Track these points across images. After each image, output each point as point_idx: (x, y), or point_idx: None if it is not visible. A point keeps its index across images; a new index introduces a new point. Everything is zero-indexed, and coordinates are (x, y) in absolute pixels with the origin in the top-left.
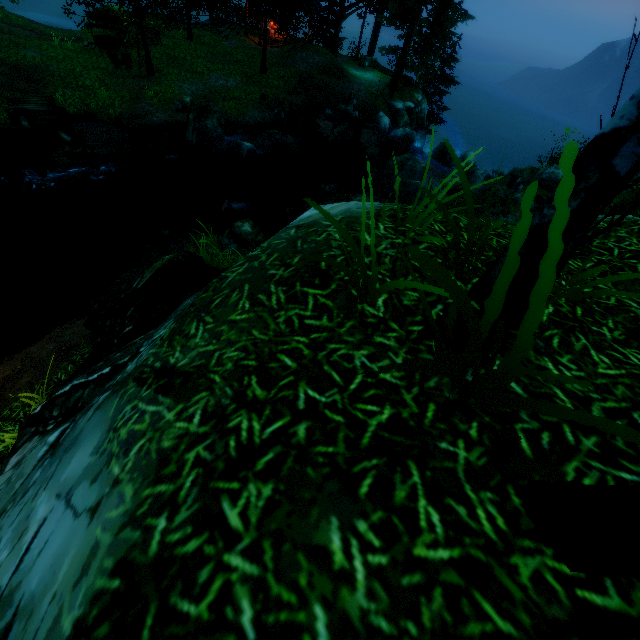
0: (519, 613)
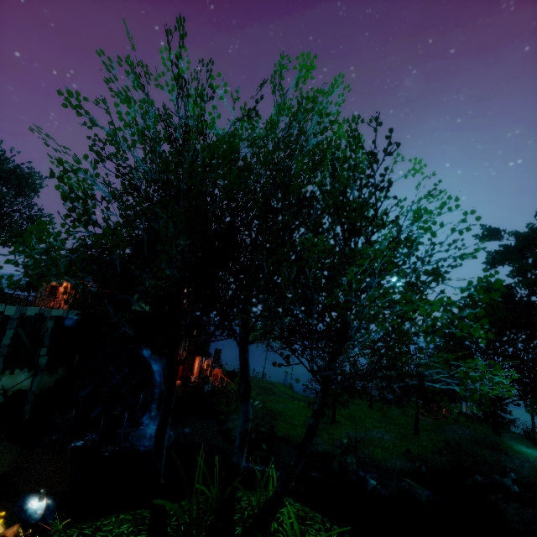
0: None
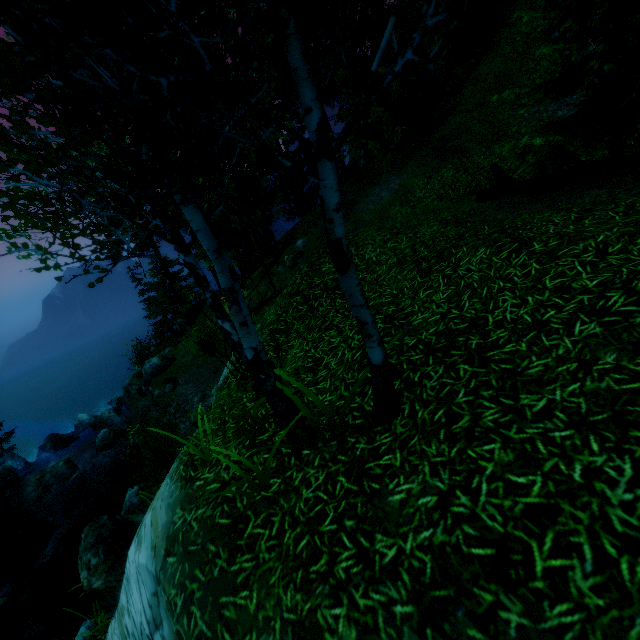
0: (412, 433)
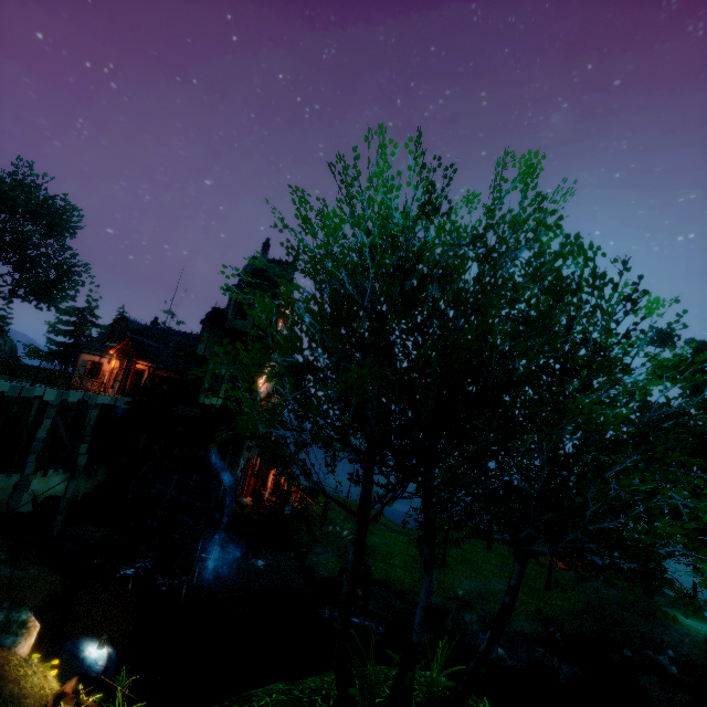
0: None
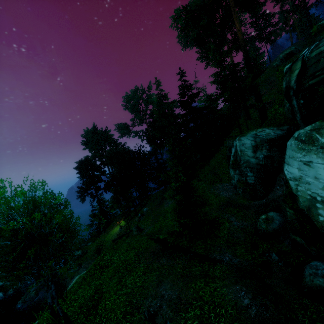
0: None
